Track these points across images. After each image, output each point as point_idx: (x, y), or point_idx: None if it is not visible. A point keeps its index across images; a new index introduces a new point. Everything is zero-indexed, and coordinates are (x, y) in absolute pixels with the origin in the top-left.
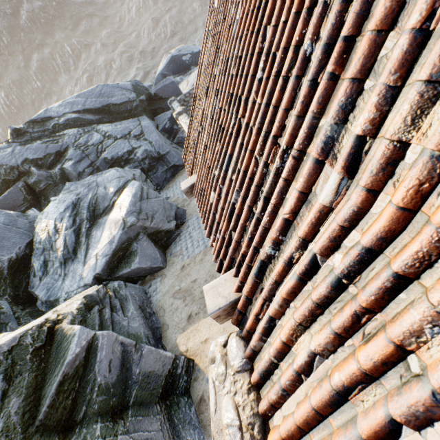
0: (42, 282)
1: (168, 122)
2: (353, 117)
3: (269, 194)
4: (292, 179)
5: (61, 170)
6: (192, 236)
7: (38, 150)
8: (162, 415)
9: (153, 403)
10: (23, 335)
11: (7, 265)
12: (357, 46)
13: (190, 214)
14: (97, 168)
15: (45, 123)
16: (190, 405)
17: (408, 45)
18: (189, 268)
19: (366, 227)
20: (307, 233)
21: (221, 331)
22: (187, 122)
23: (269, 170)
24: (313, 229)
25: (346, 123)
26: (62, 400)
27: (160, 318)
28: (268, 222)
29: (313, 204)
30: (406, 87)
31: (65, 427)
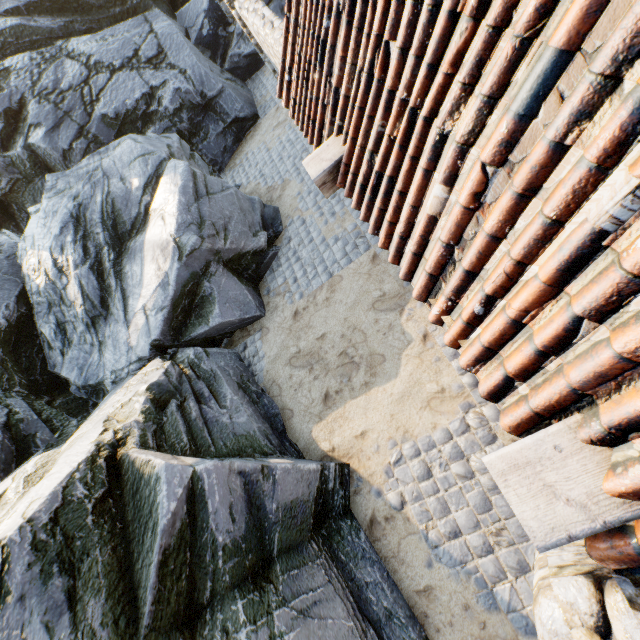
0: (67, 357)
1: (206, 22)
2: None
3: None
4: None
5: (27, 149)
6: (301, 258)
7: None
8: (323, 557)
9: (305, 541)
10: (66, 486)
11: None
12: None
13: (287, 216)
14: (95, 140)
15: None
16: (357, 531)
17: None
18: (307, 315)
19: None
20: None
21: (386, 419)
22: (258, 9)
23: None
24: None
25: None
26: (171, 586)
27: (275, 400)
28: None
29: None
30: None
31: (188, 617)
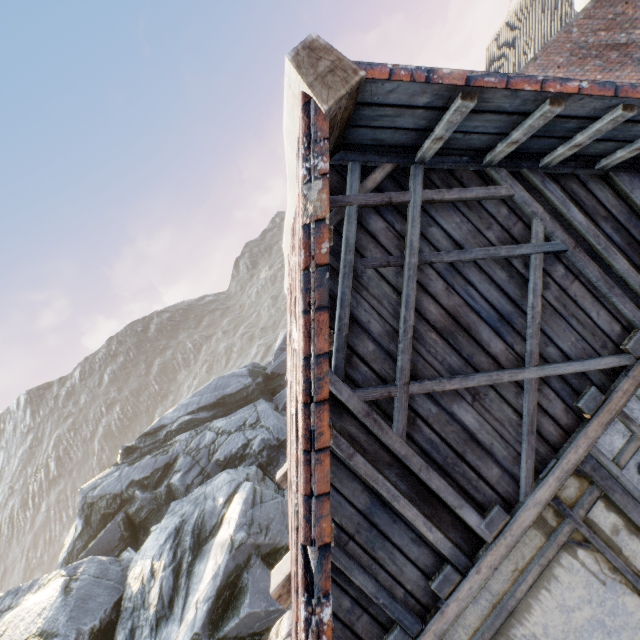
0: None
1: None
2: None
3: None
4: None
5: (168, 486)
6: None
7: (146, 467)
8: None
9: None
10: None
11: (88, 639)
12: None
13: None
14: (208, 475)
15: (157, 433)
16: None
17: None
18: None
19: None
20: None
21: None
22: None
23: None
24: None
25: None
26: None
27: None
28: None
29: None
30: None
31: None
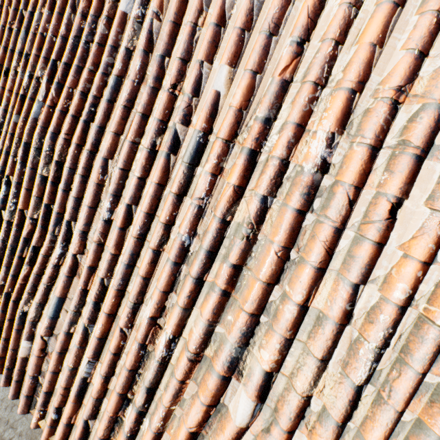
0: None
1: None
2: (254, 342)
3: (155, 384)
4: (190, 378)
5: None
6: None
7: None
8: None
9: None
10: None
11: None
12: (244, 274)
13: None
14: None
15: None
16: None
17: (297, 313)
18: None
19: None
20: None
21: None
22: None
23: (148, 350)
24: None
25: (248, 345)
26: None
27: None
28: (162, 425)
29: (222, 413)
30: (298, 341)
31: None
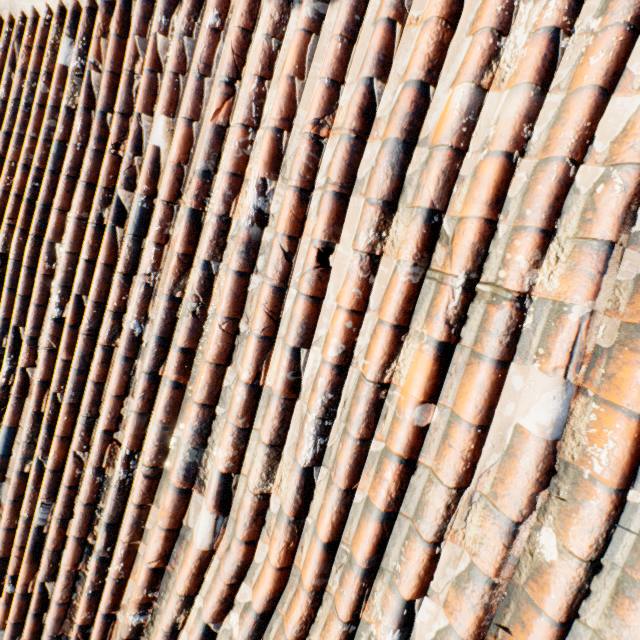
0: None
1: None
2: (213, 441)
3: (117, 518)
4: (151, 501)
5: None
6: None
7: None
8: None
9: None
10: None
11: None
12: (198, 359)
13: None
14: None
15: None
16: None
17: (247, 395)
18: None
19: (255, 578)
20: (190, 587)
21: None
22: None
23: (108, 476)
24: (197, 580)
25: (207, 446)
26: None
27: None
28: (124, 569)
29: (189, 540)
30: (255, 430)
31: None
